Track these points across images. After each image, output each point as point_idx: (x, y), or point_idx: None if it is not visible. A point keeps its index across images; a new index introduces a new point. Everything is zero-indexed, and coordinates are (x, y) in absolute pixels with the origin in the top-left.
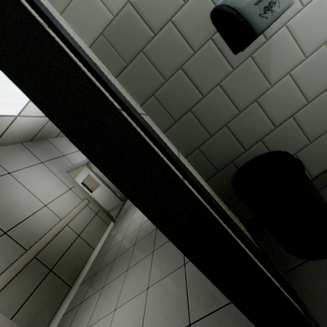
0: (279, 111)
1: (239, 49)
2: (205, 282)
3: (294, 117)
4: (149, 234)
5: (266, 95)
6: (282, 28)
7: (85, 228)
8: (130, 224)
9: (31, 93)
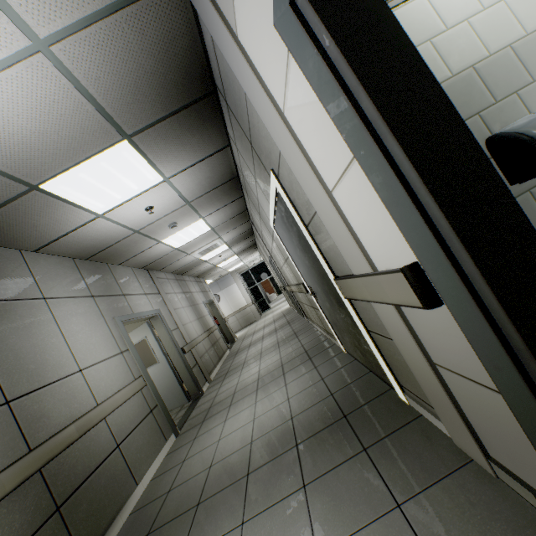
0: None
1: (526, 178)
2: (467, 535)
3: None
4: (281, 456)
5: None
6: None
7: (130, 434)
8: (222, 439)
9: (407, 143)
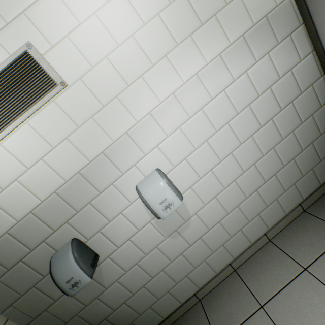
0: (115, 301)
1: None
2: None
3: (126, 303)
4: None
5: (104, 293)
6: (107, 259)
7: None
8: None
9: None
